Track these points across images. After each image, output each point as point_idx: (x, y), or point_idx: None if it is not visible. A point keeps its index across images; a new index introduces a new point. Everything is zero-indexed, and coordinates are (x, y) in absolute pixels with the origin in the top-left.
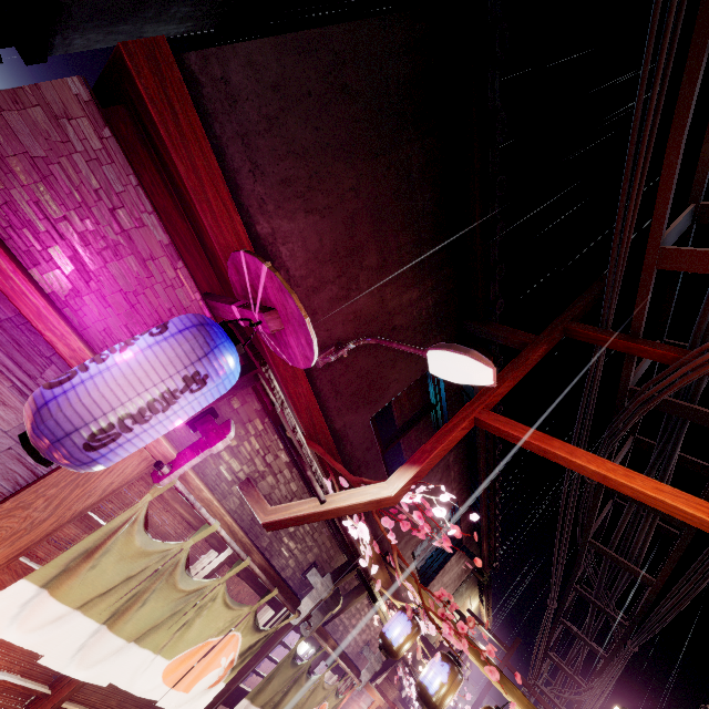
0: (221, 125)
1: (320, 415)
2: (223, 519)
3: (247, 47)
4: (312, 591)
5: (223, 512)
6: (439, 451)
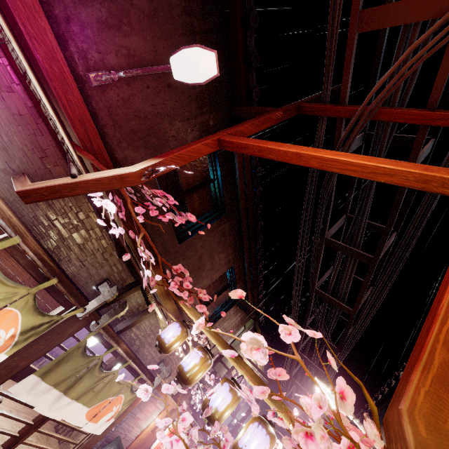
0: None
1: (97, 135)
2: None
3: None
4: (100, 296)
5: None
6: (183, 153)
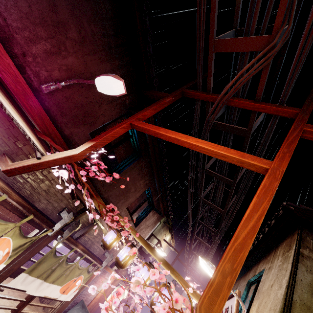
0: None
1: (51, 123)
2: None
3: None
4: (62, 220)
5: None
6: (108, 136)
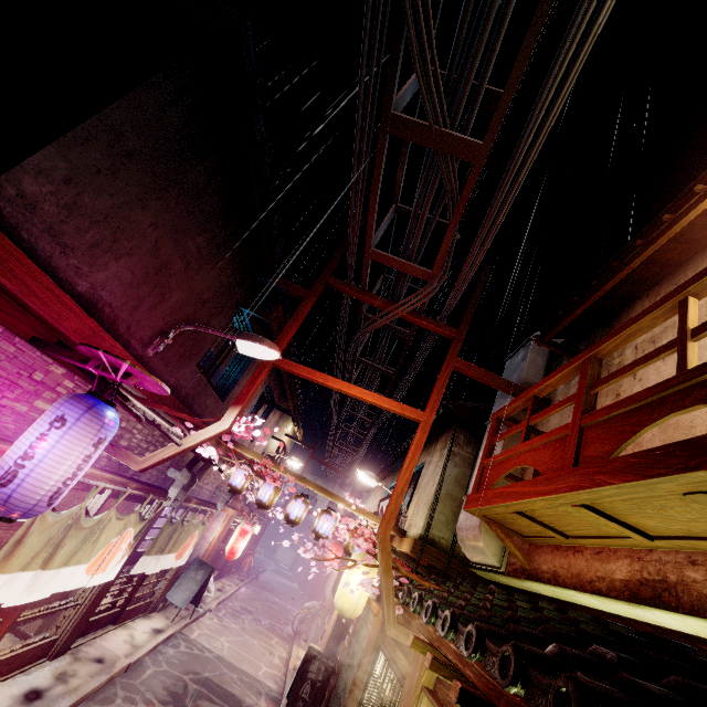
0: (26, 231)
1: None
2: (104, 478)
3: (33, 160)
4: (176, 482)
5: (103, 474)
6: (252, 392)
